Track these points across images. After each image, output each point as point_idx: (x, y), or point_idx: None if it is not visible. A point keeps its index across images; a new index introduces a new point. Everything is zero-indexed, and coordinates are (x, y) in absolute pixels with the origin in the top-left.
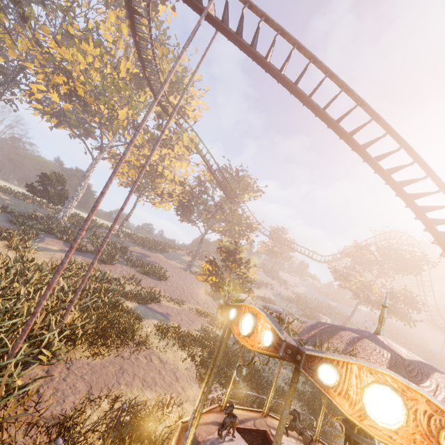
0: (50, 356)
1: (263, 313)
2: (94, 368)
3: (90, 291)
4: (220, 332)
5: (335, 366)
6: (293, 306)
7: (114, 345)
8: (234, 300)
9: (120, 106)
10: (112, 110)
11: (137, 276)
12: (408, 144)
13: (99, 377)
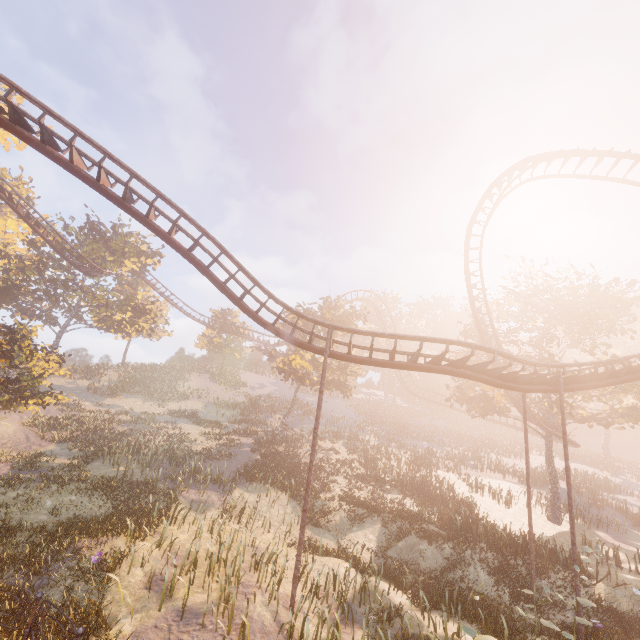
0: None
1: None
2: None
3: None
4: None
5: None
6: (231, 413)
7: None
8: None
9: None
10: None
11: None
12: (53, 112)
13: None
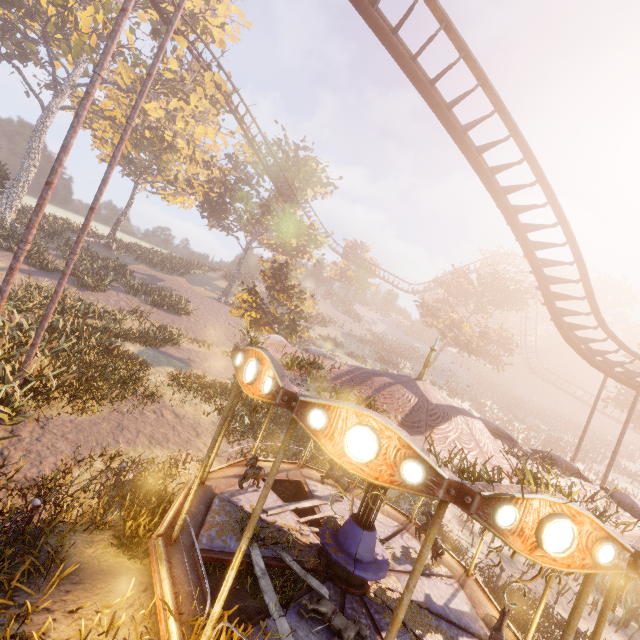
0: (12, 414)
1: (267, 359)
2: (80, 426)
3: (66, 330)
4: None
5: (326, 411)
6: (366, 349)
7: (107, 398)
8: (246, 343)
9: (79, 0)
10: (64, 9)
11: (143, 309)
12: (520, 132)
13: (89, 436)
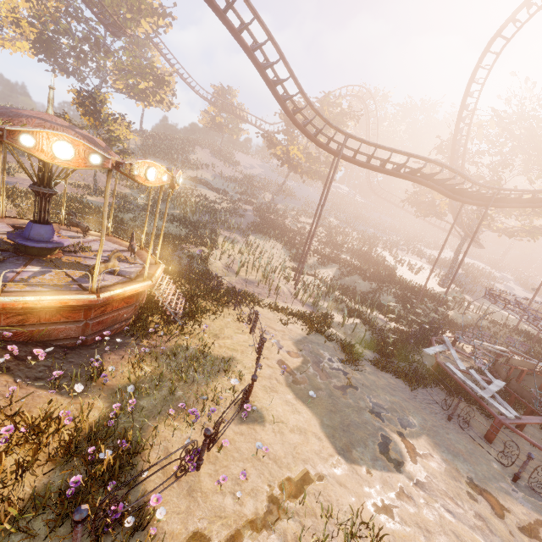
0: None
1: None
2: None
3: None
4: (95, 199)
5: None
6: (233, 186)
7: None
8: None
9: None
10: None
11: None
12: None
13: None
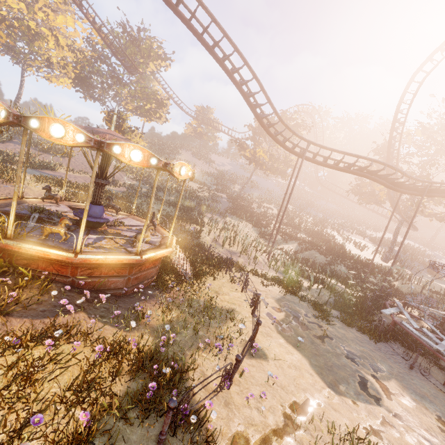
0: None
1: None
2: None
3: None
4: (114, 188)
5: None
6: (210, 179)
7: None
8: None
9: None
10: None
11: (34, 153)
12: None
13: None
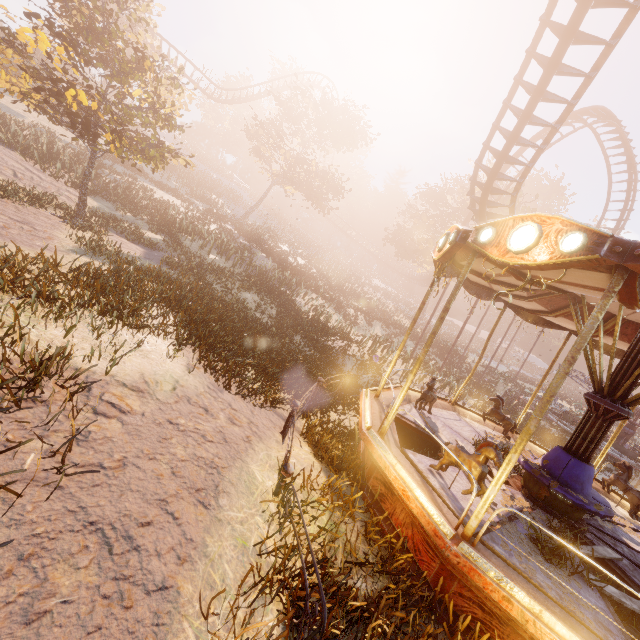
0: None
1: None
2: None
3: None
4: (115, 246)
5: None
6: (171, 178)
7: None
8: None
9: None
10: None
11: None
12: None
13: None
